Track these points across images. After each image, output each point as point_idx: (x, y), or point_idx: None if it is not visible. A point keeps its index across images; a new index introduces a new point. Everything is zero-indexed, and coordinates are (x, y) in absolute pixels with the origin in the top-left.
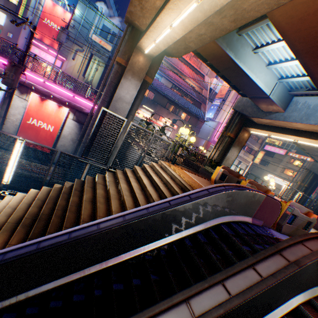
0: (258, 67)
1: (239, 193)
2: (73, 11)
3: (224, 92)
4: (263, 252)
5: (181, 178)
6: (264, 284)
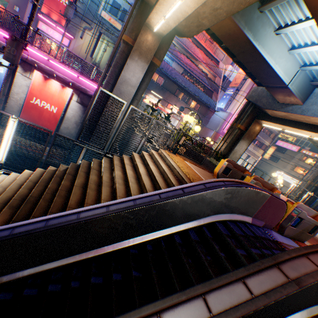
0: (278, 52)
1: (239, 190)
2: None
3: (239, 80)
4: (258, 264)
5: (179, 169)
6: (253, 305)
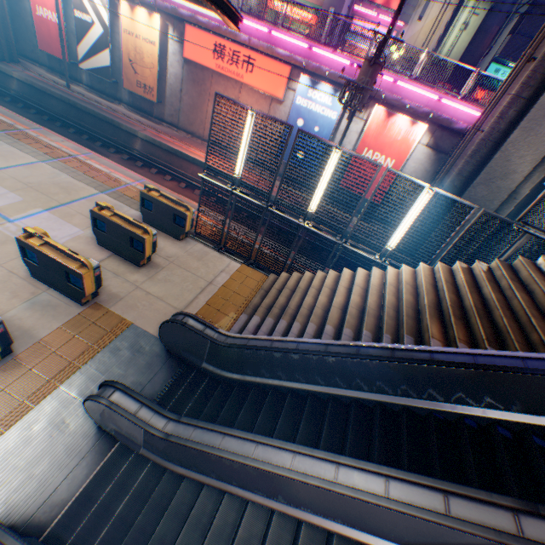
0: None
1: None
2: None
3: None
4: None
5: None
6: None
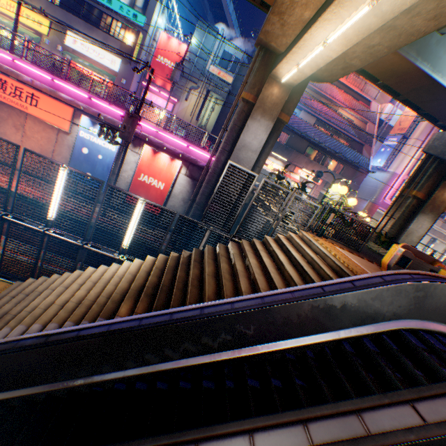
0: None
1: (437, 287)
2: (190, 41)
3: (405, 123)
4: None
5: (333, 257)
6: None
